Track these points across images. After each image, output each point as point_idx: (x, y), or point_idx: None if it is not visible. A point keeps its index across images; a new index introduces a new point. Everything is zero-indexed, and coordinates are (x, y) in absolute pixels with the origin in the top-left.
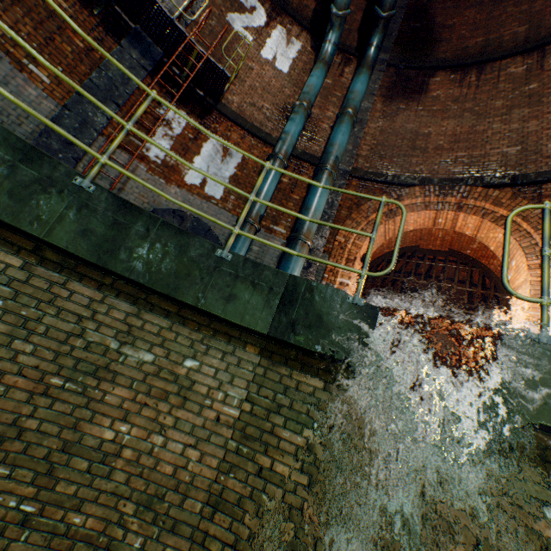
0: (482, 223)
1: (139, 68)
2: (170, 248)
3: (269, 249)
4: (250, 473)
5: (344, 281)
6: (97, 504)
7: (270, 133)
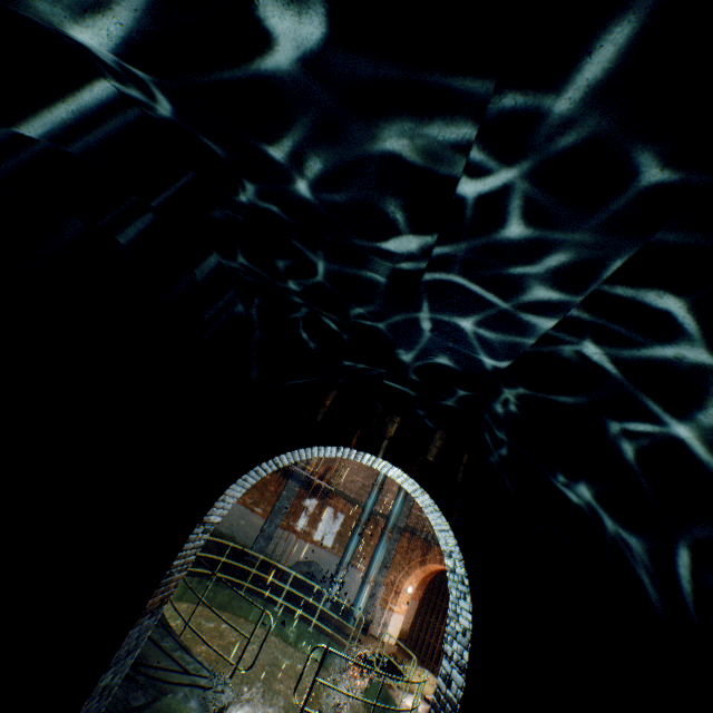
0: None
1: (295, 488)
2: (296, 626)
3: (355, 579)
4: (312, 706)
5: (392, 606)
6: (275, 706)
7: (361, 497)
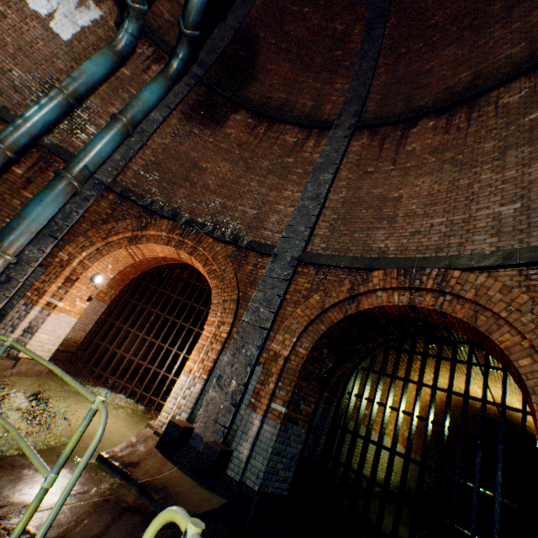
0: (205, 271)
1: None
2: None
3: None
4: None
5: (55, 301)
6: None
7: (15, 107)
